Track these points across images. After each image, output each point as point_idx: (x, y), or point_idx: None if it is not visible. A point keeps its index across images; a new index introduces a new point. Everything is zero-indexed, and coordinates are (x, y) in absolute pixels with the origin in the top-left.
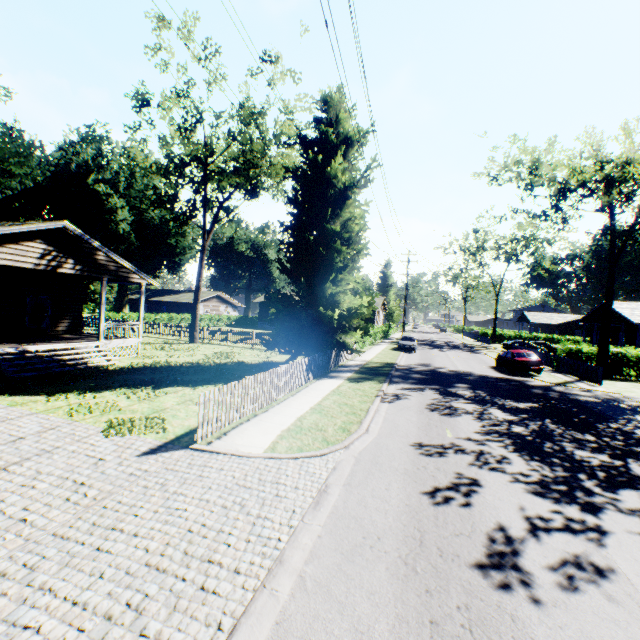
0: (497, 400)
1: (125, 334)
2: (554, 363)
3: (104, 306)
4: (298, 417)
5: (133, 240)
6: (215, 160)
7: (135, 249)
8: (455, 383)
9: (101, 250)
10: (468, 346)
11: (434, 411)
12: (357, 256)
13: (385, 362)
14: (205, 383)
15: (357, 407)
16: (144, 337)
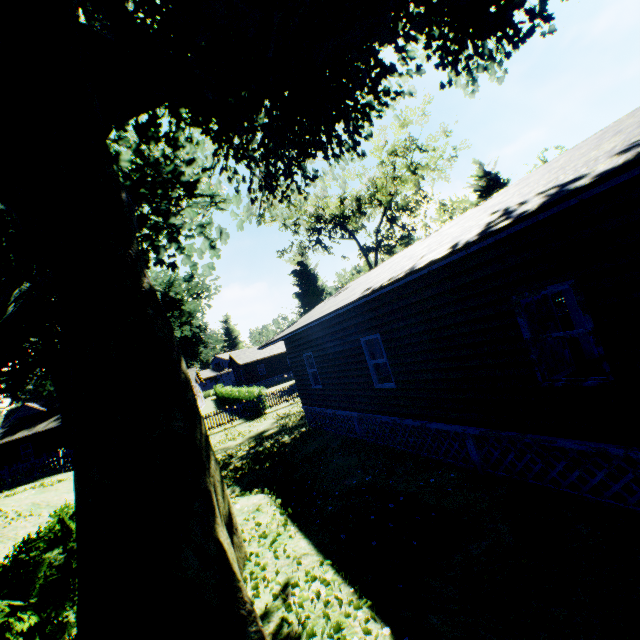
0: None
1: None
2: None
3: None
4: None
5: None
6: None
7: None
8: None
9: None
10: None
11: None
12: None
13: None
14: None
15: None
16: None
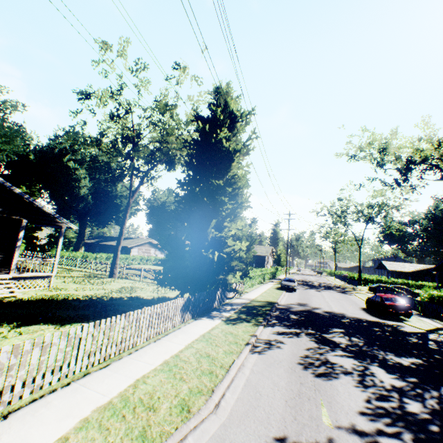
0: (376, 352)
1: (39, 268)
2: (419, 307)
3: (20, 243)
4: (137, 379)
5: (90, 200)
6: (141, 140)
7: (90, 206)
8: (330, 327)
9: (22, 196)
10: (340, 287)
11: (308, 369)
12: (239, 207)
13: (267, 301)
14: (78, 320)
15: (219, 361)
16: (77, 271)
